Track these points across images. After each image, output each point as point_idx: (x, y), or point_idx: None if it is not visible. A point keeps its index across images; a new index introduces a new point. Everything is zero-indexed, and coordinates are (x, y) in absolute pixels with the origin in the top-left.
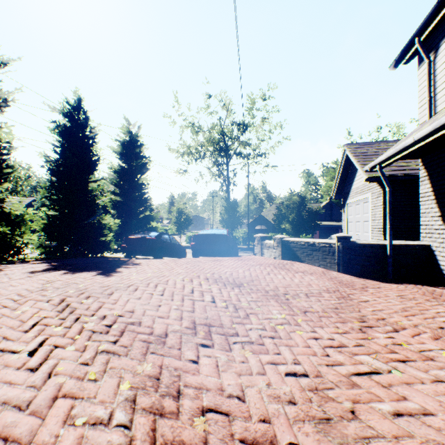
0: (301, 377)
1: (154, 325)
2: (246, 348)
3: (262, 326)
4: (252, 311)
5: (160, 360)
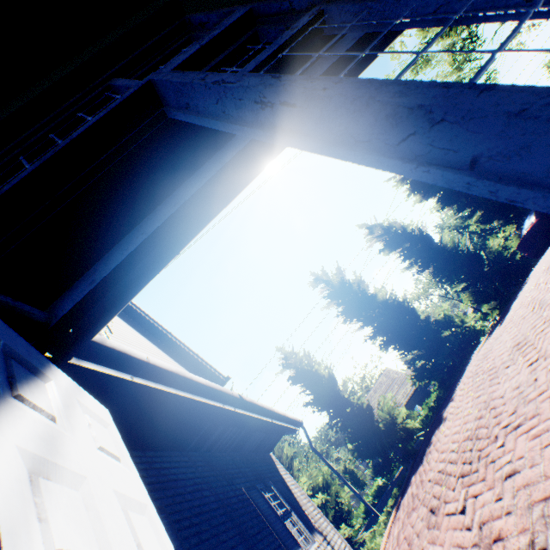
0: (532, 364)
1: (496, 364)
2: (522, 355)
3: (543, 320)
4: (549, 301)
5: (489, 390)
